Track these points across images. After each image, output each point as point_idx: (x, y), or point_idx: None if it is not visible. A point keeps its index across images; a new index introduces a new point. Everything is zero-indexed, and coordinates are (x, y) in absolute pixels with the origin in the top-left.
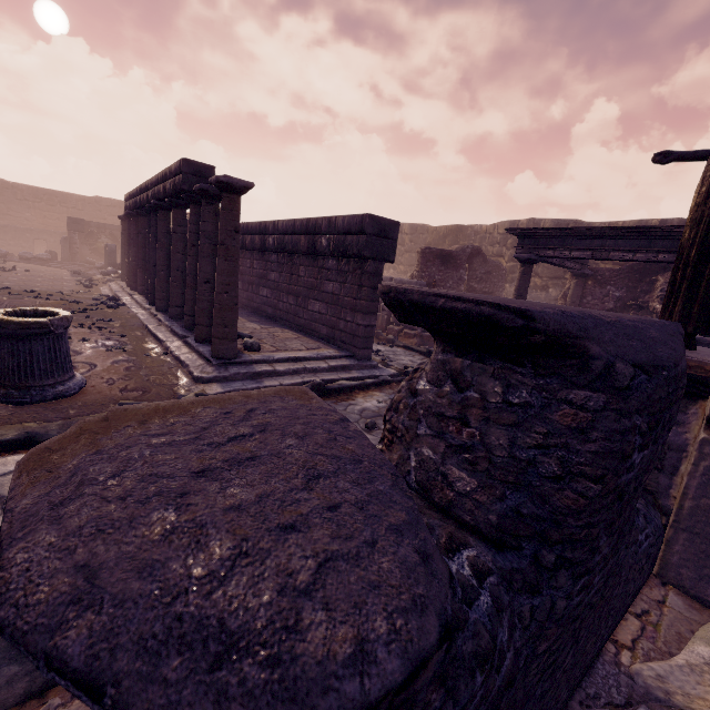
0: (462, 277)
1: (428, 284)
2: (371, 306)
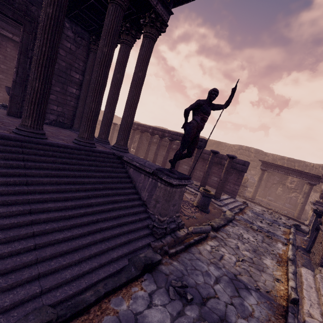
0: None
1: None
2: (240, 184)
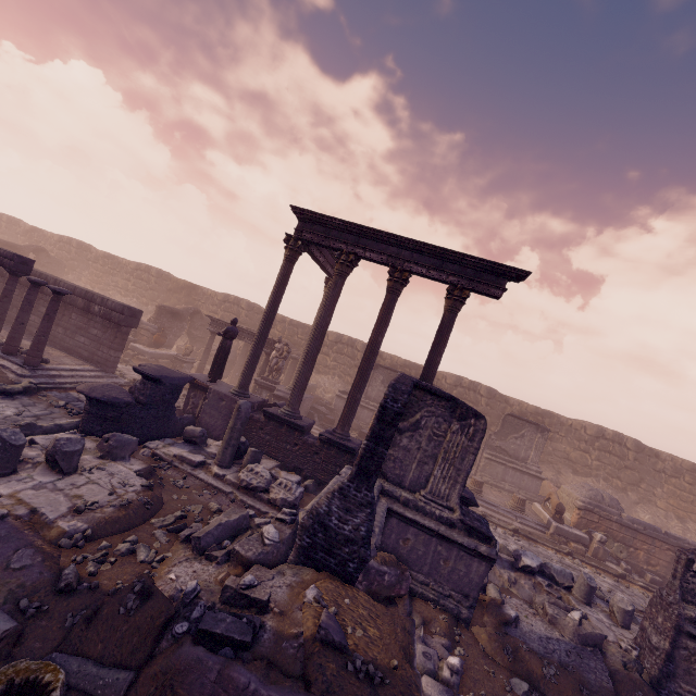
0: (184, 327)
1: (160, 328)
2: (120, 348)
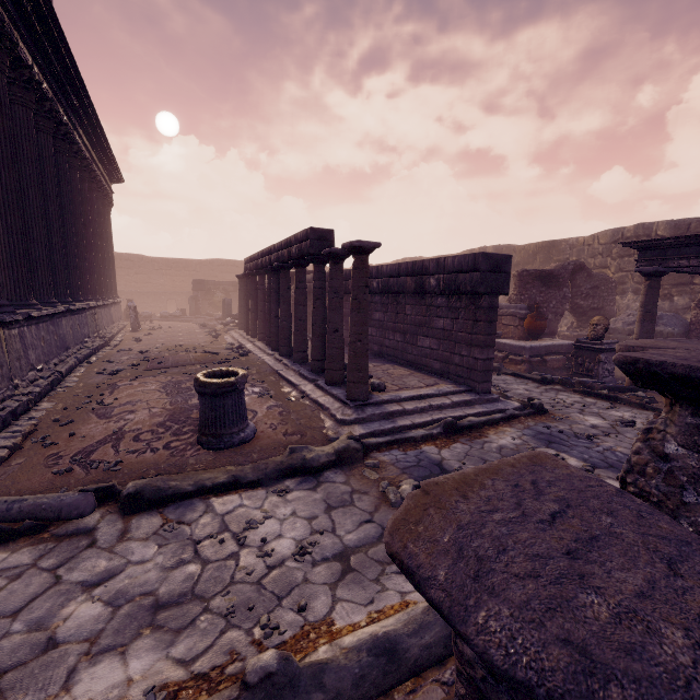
0: (565, 296)
1: (529, 307)
2: (488, 340)
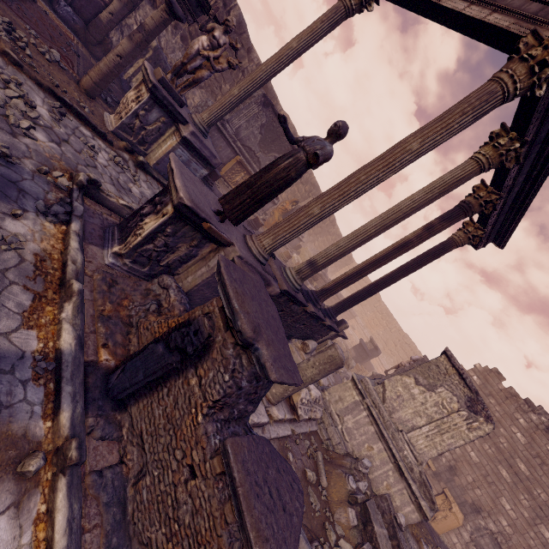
0: None
1: None
2: None
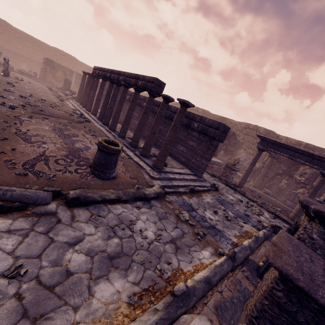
0: (226, 143)
1: None
2: (209, 158)
